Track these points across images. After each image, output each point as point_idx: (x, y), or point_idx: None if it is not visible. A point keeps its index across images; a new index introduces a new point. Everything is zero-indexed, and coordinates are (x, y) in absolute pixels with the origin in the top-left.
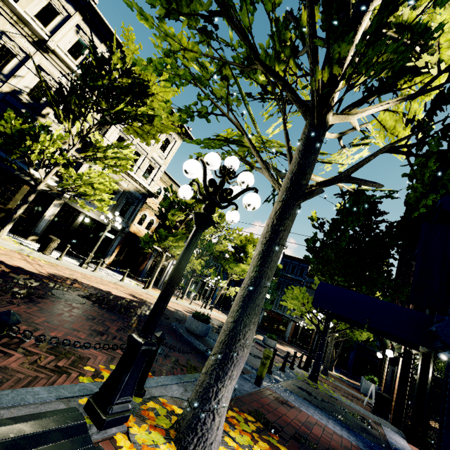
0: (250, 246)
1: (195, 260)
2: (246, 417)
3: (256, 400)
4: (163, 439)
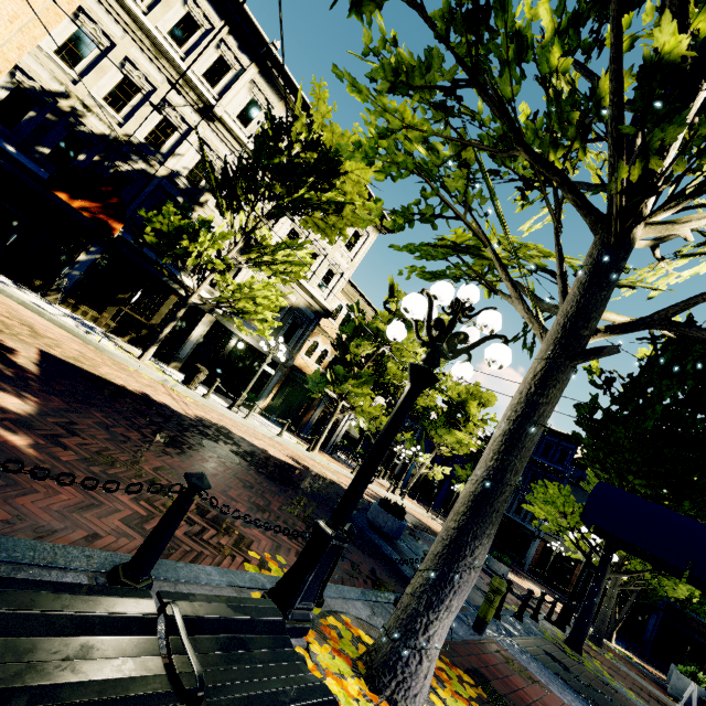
0: (474, 403)
1: (383, 417)
2: (461, 675)
3: (475, 654)
4: (350, 671)
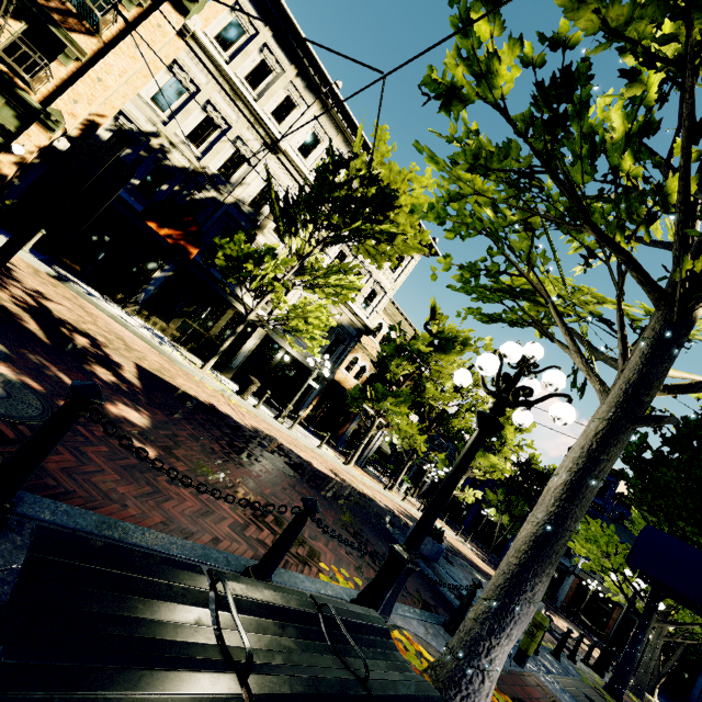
0: (510, 428)
1: (418, 435)
2: (509, 701)
3: (518, 685)
4: None
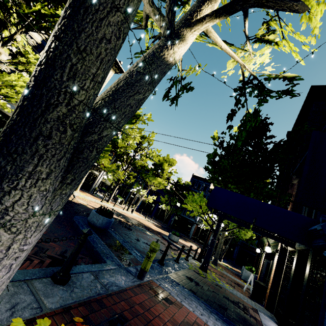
0: (166, 164)
1: (119, 171)
2: None
3: (127, 298)
4: None
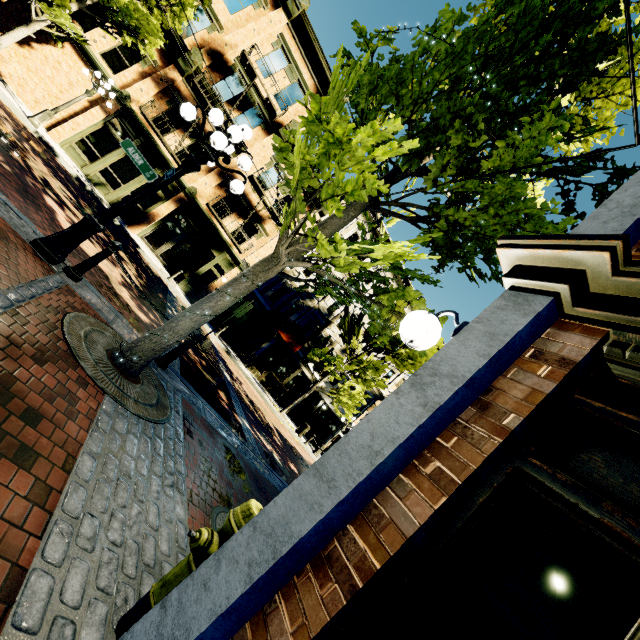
0: None
1: None
2: None
3: None
4: None
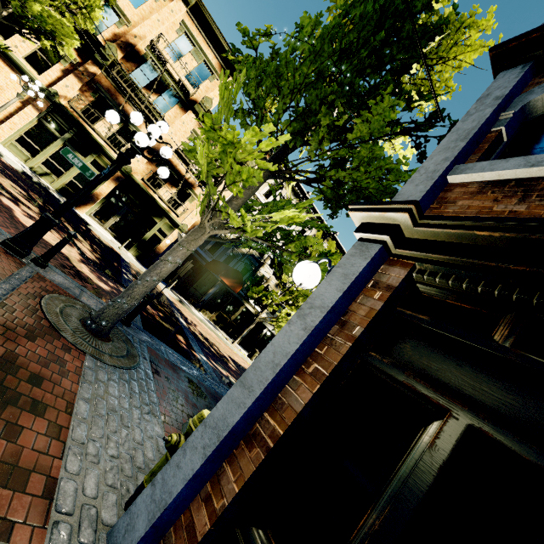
0: None
1: None
2: None
3: None
4: None
